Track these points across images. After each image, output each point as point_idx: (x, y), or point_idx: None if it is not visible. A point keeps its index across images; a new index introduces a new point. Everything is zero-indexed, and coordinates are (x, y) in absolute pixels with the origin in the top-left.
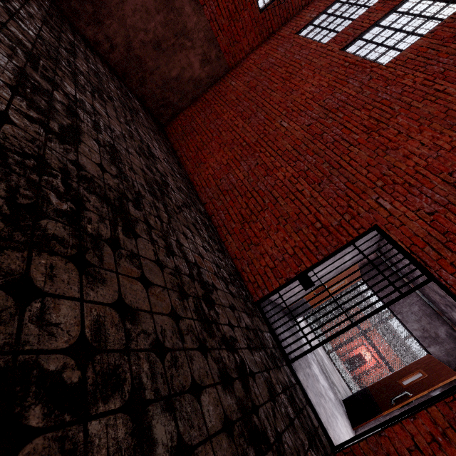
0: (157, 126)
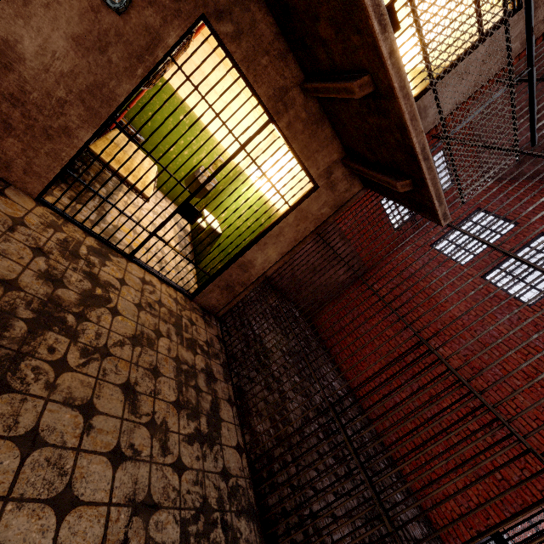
0: (310, 327)
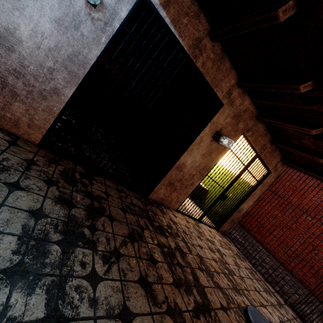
0: None
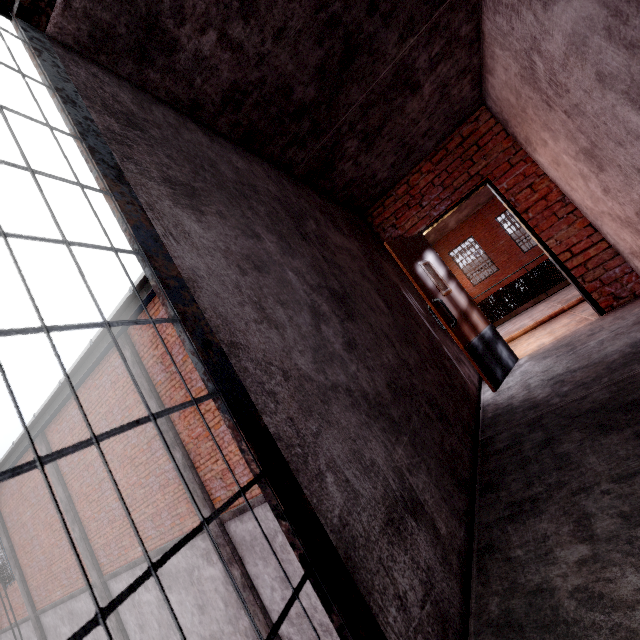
0: None
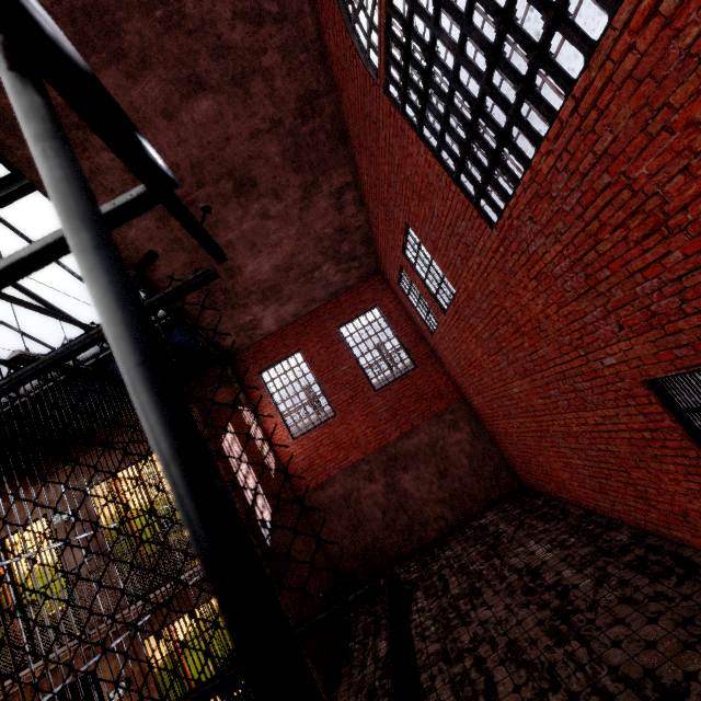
0: (518, 503)
